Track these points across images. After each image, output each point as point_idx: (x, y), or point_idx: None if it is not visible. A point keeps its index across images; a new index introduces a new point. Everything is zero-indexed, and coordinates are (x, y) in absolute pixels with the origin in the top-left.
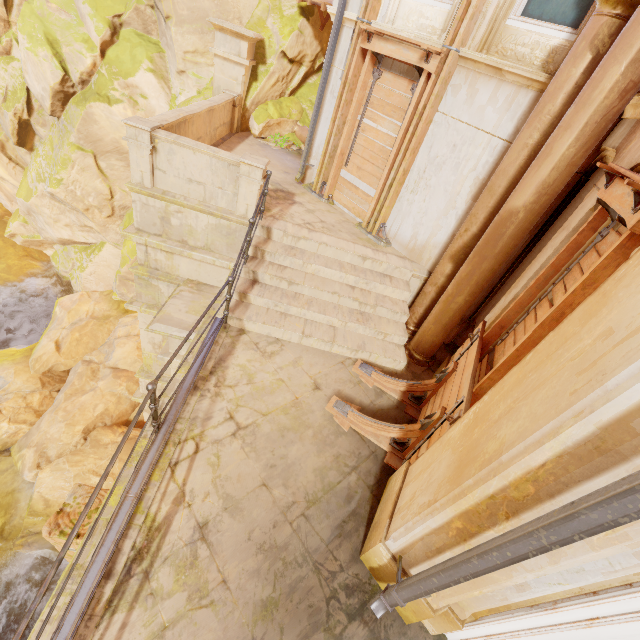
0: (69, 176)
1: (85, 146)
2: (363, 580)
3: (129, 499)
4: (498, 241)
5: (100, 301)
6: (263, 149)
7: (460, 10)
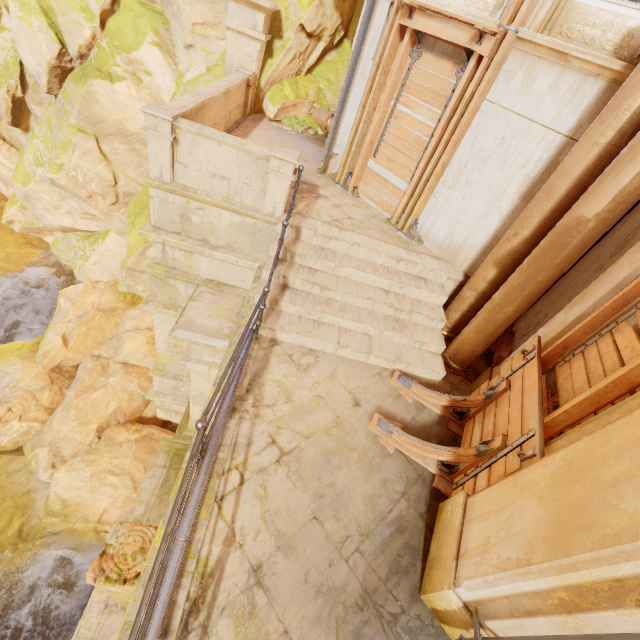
0: (70, 161)
1: (86, 128)
2: (425, 622)
3: (179, 544)
4: (560, 251)
5: (105, 292)
6: (279, 134)
7: None
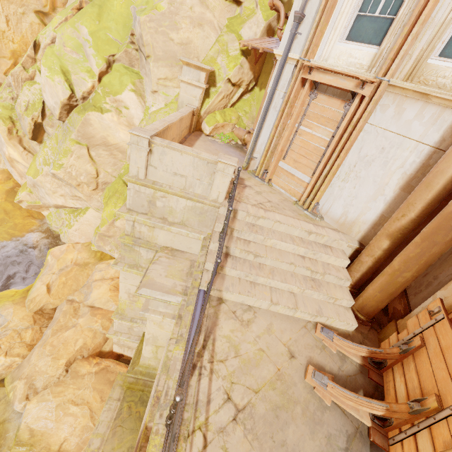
0: (68, 162)
1: (82, 141)
2: None
3: None
4: (450, 231)
5: (82, 251)
6: (213, 144)
7: (392, 52)
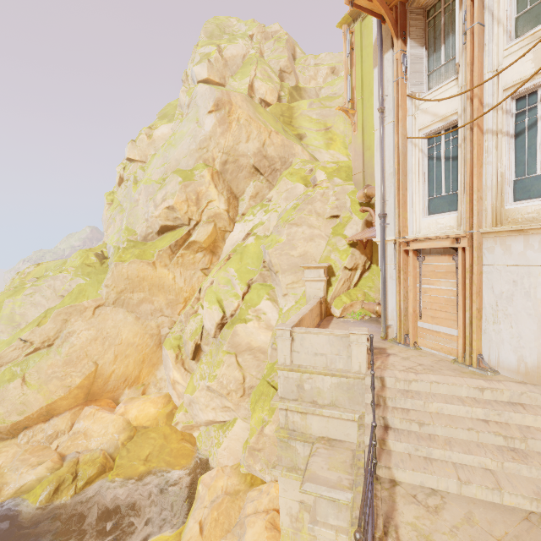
0: (220, 372)
1: (231, 350)
2: None
3: None
4: None
5: (231, 475)
6: (346, 324)
7: (467, 214)
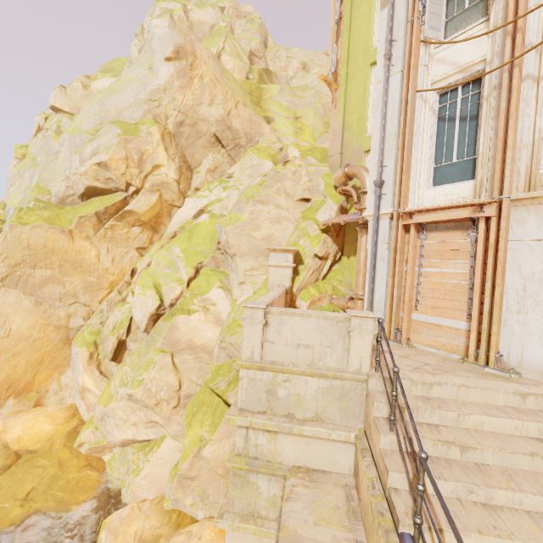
0: (149, 375)
1: (166, 348)
2: None
3: None
4: None
5: (150, 513)
6: None
7: (496, 176)
